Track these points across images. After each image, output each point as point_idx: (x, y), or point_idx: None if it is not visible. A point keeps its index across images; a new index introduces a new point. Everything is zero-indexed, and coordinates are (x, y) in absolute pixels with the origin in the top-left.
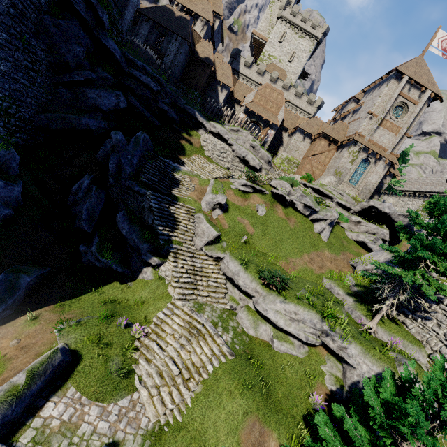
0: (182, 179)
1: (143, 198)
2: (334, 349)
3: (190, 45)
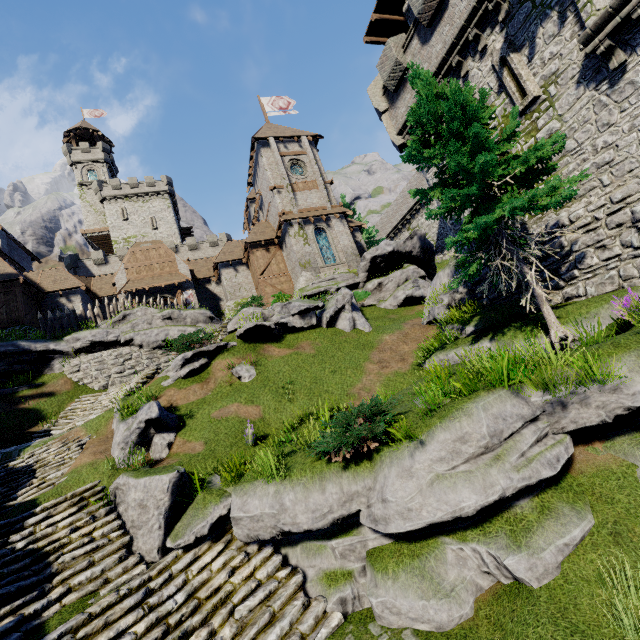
0: (41, 457)
1: None
2: (610, 415)
3: None
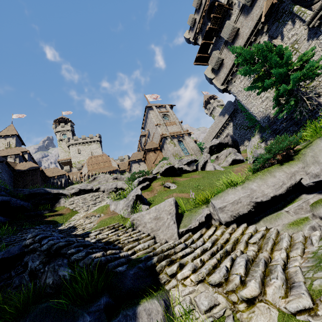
0: (75, 224)
1: (22, 262)
2: None
3: (7, 163)
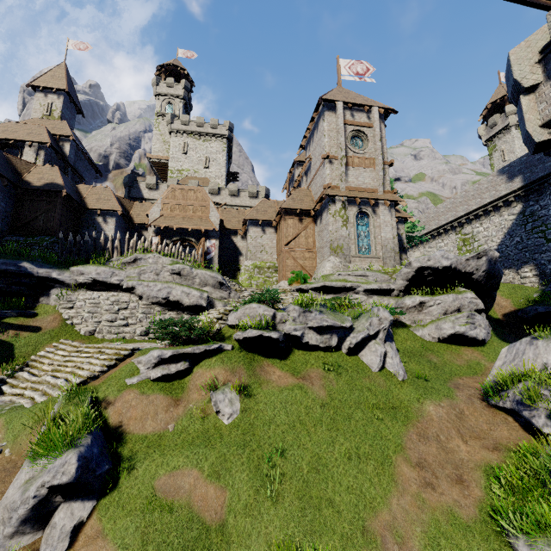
0: None
1: None
2: None
3: None
